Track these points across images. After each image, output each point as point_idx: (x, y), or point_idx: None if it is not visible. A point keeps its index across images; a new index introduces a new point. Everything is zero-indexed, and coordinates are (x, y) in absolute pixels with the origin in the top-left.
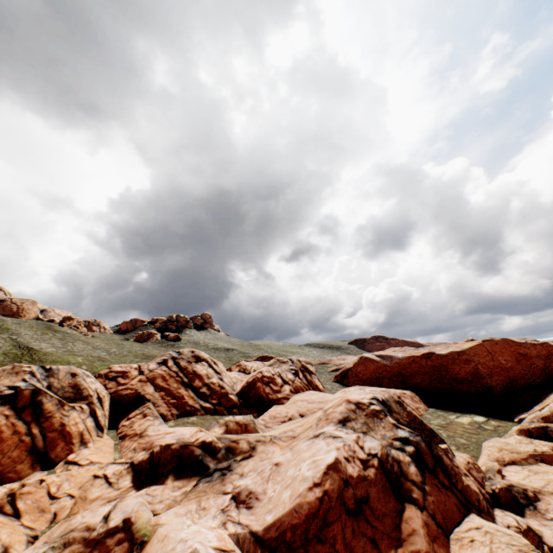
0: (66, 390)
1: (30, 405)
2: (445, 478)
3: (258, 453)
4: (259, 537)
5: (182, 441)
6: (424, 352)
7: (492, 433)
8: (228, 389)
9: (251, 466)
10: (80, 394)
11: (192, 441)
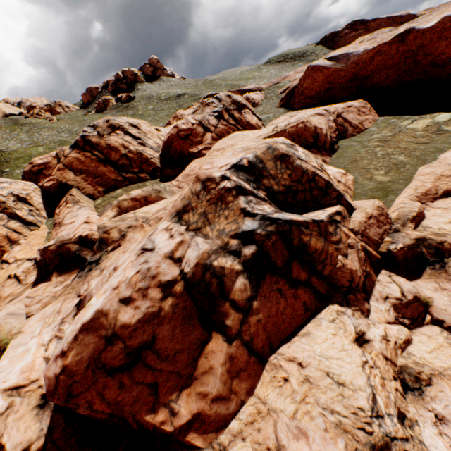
0: None
1: None
2: (304, 270)
3: (125, 242)
4: None
5: (60, 241)
6: (398, 34)
7: None
8: (148, 154)
9: (113, 259)
10: None
11: (70, 238)
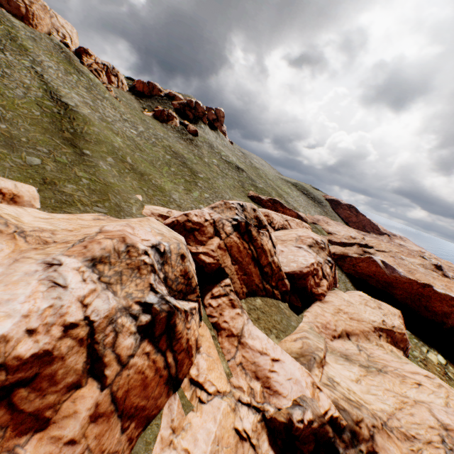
0: (178, 281)
1: (165, 331)
2: None
3: (380, 449)
4: None
5: (317, 416)
6: (424, 283)
7: None
8: (282, 270)
9: None
10: (190, 285)
11: (321, 412)
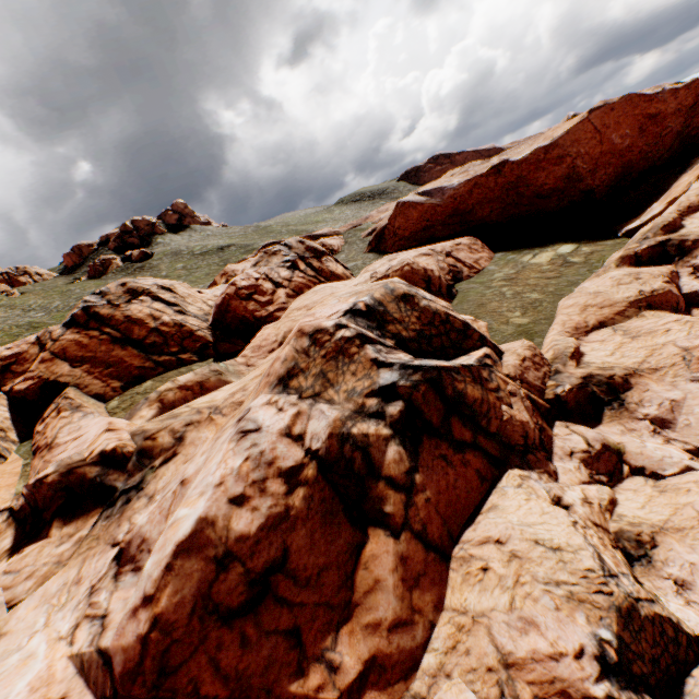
0: None
1: None
2: (466, 428)
3: (185, 447)
4: (111, 659)
5: (65, 466)
6: (492, 166)
7: (581, 268)
8: (193, 324)
9: (168, 476)
10: None
11: (84, 457)
